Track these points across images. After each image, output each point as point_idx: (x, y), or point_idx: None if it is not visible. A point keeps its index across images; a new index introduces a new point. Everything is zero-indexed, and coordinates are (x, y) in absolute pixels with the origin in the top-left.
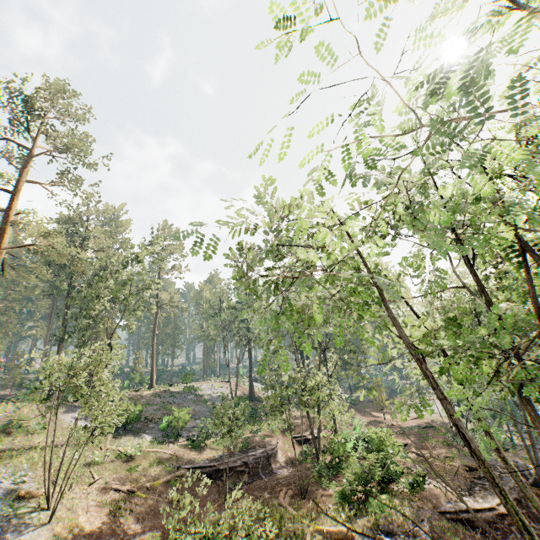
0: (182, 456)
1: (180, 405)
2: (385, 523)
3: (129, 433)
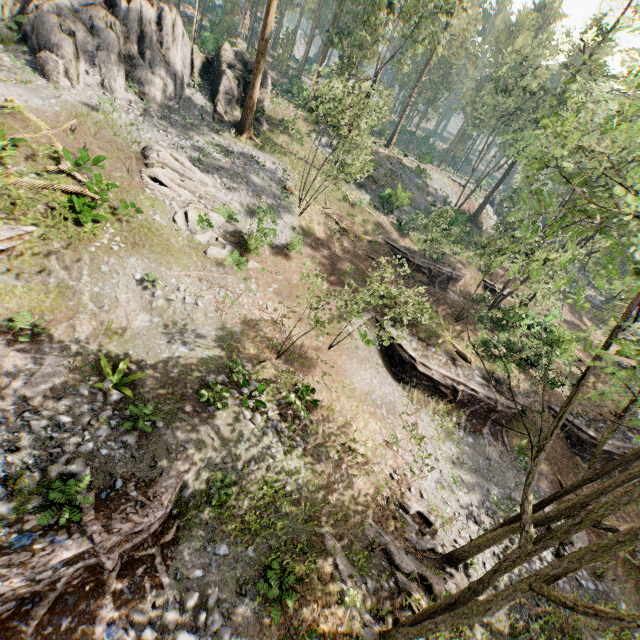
0: (387, 231)
1: (404, 183)
2: (499, 376)
3: (356, 183)
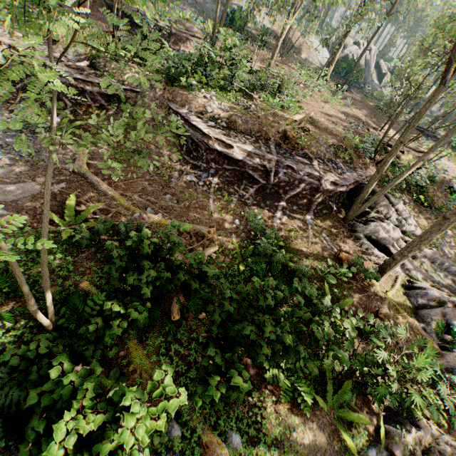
0: None
1: None
2: (100, 63)
3: None
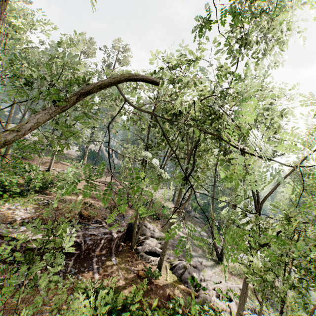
0: None
1: None
2: None
3: None
